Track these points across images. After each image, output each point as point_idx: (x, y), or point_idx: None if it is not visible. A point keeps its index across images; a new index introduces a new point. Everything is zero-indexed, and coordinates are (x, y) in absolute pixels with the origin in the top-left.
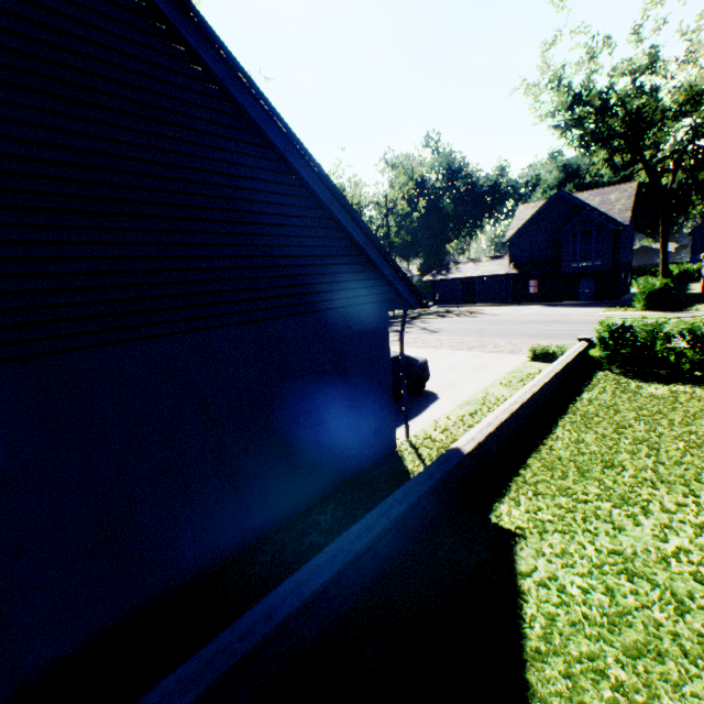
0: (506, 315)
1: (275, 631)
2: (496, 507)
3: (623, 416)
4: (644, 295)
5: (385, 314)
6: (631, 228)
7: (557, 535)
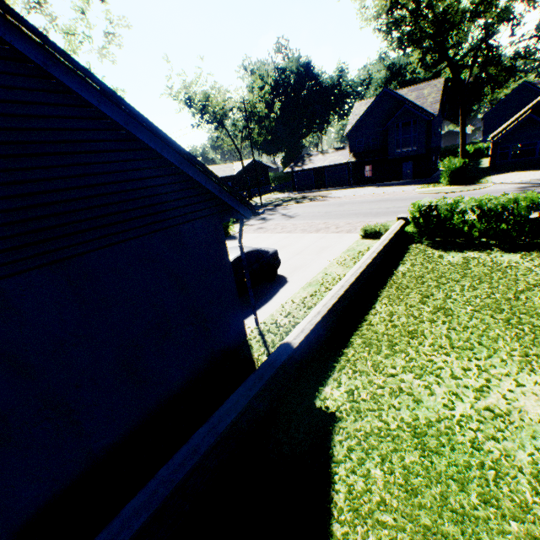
0: (348, 197)
1: None
2: (321, 391)
3: (427, 286)
4: (448, 173)
5: (220, 225)
6: (440, 117)
7: (368, 414)
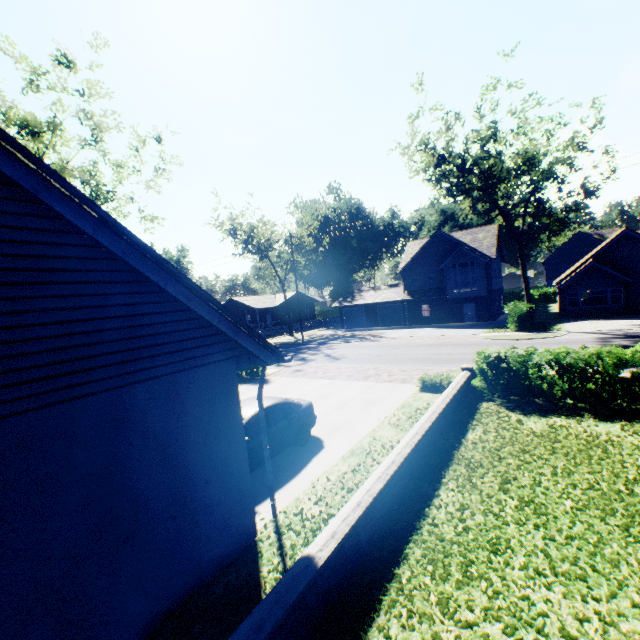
0: (403, 338)
1: None
2: None
3: (507, 464)
4: (515, 317)
5: (233, 373)
6: (498, 260)
7: None
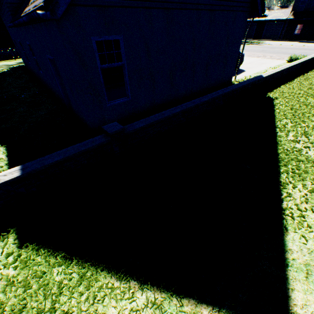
0: (278, 45)
1: (218, 97)
2: (268, 94)
3: None
4: None
5: (247, 19)
6: None
7: (287, 99)
